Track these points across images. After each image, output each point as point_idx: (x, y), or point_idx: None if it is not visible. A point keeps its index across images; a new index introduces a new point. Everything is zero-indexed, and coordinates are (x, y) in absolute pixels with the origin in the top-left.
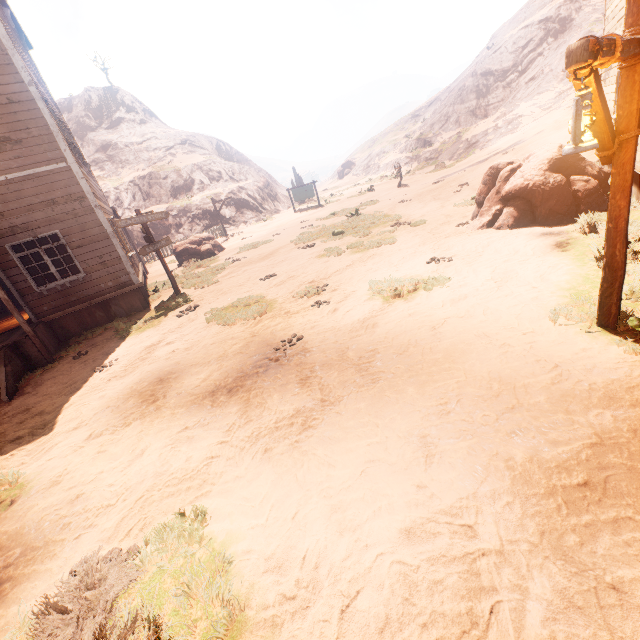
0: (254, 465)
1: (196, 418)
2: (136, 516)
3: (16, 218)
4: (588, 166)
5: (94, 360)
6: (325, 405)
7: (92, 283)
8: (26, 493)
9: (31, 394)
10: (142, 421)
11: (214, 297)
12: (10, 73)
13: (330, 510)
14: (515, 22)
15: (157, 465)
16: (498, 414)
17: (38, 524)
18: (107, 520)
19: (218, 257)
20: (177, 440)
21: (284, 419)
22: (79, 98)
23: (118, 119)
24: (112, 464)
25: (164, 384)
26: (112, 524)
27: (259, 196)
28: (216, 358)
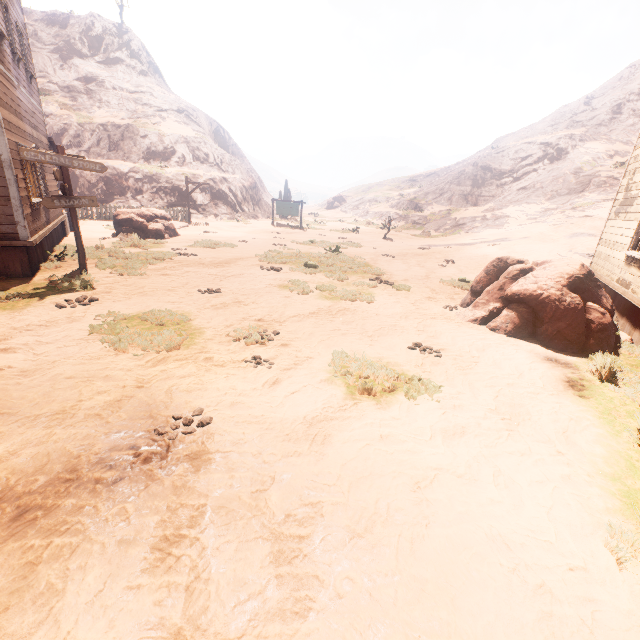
0: None
1: None
2: None
3: None
4: (603, 296)
5: None
6: None
7: None
8: None
9: None
10: None
11: (126, 294)
12: None
13: None
14: (518, 136)
15: None
16: None
17: None
18: None
19: (165, 242)
20: None
21: None
22: (79, 19)
23: (116, 58)
24: None
25: None
26: None
27: (241, 194)
28: (53, 412)
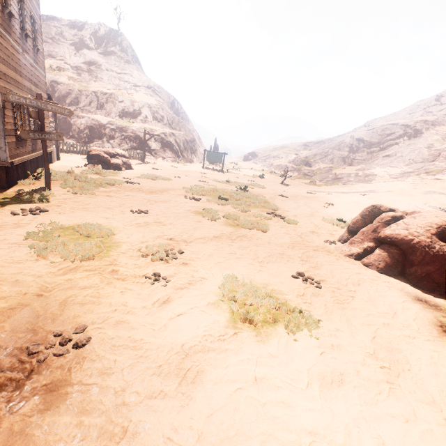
0: None
1: None
2: None
3: None
4: None
5: None
6: None
7: None
8: None
9: None
10: None
11: (72, 208)
12: None
13: None
14: (384, 120)
15: None
16: None
17: None
18: None
19: (121, 173)
20: None
21: None
22: (91, 26)
23: (111, 51)
24: None
25: None
26: None
27: (183, 145)
28: None
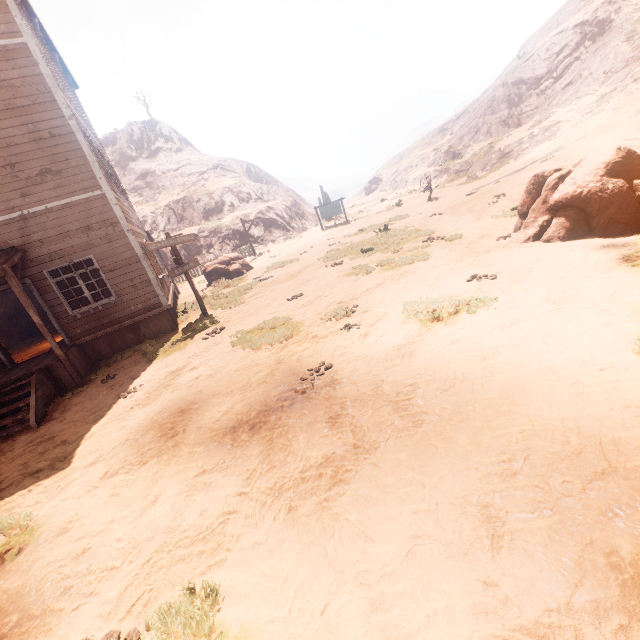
0: (276, 528)
1: (215, 460)
2: (141, 586)
3: (54, 245)
4: None
5: (120, 385)
6: (358, 452)
7: (123, 306)
8: (34, 541)
9: (58, 420)
10: (159, 459)
11: (240, 318)
12: (52, 109)
13: (369, 606)
14: (547, 30)
15: (169, 517)
16: (584, 481)
17: (40, 583)
18: (110, 588)
19: (246, 276)
20: (193, 486)
21: (311, 468)
22: (123, 132)
23: (157, 149)
24: (123, 512)
25: (185, 416)
26: (114, 594)
27: (287, 215)
28: (239, 387)
